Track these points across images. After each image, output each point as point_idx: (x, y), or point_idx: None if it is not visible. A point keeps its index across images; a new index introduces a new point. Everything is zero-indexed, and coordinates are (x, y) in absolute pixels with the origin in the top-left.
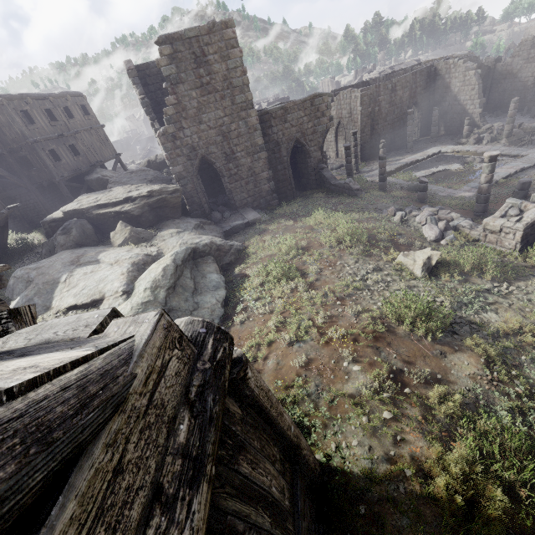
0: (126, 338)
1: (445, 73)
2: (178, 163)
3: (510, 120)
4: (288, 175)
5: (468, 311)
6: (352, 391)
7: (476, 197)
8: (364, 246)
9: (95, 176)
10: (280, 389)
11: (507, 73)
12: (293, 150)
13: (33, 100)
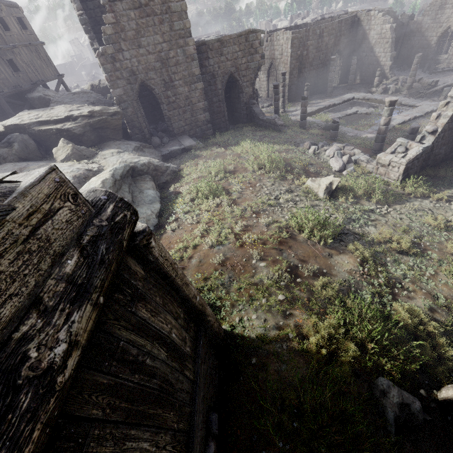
0: (10, 180)
1: (366, 24)
2: (118, 86)
3: (412, 74)
4: (222, 107)
5: (354, 225)
6: (257, 281)
7: (376, 137)
8: (281, 171)
9: (37, 95)
10: (200, 280)
11: (417, 31)
12: (228, 85)
13: None
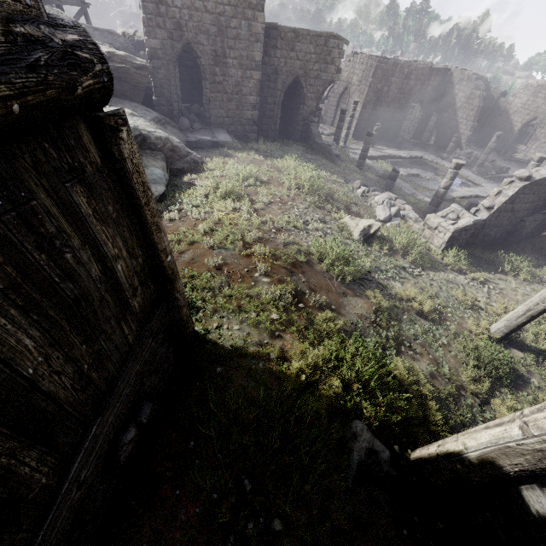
0: None
1: (458, 83)
2: (156, 36)
3: (487, 151)
4: (276, 113)
5: (381, 275)
6: (253, 294)
7: (431, 199)
8: (320, 198)
9: None
10: (185, 277)
11: (505, 110)
12: (291, 91)
13: None
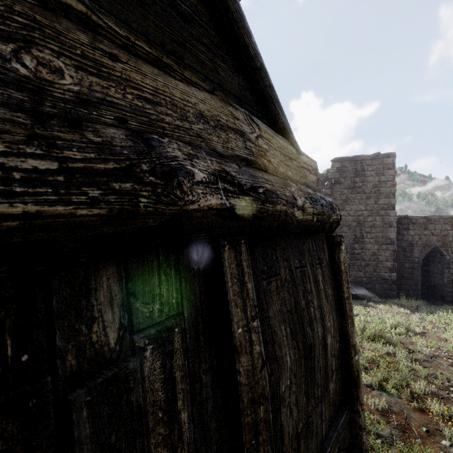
0: None
1: None
2: None
3: None
4: (416, 275)
5: None
6: None
7: None
8: None
9: None
10: None
11: None
12: (428, 259)
13: None
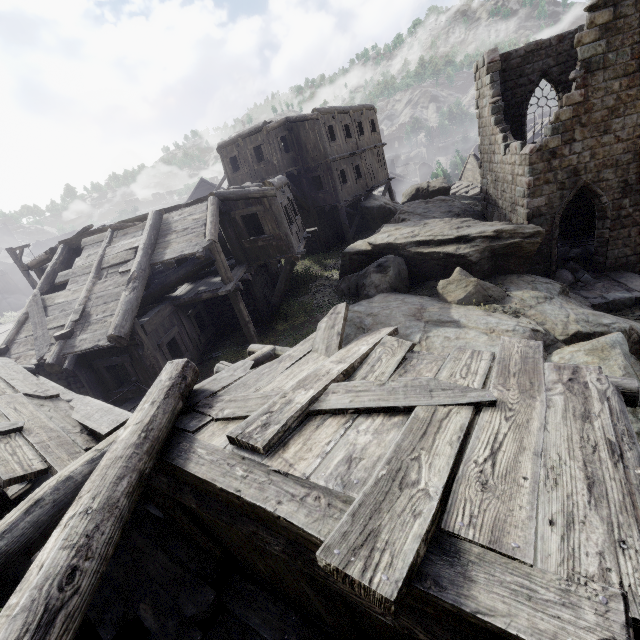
0: None
1: None
2: (541, 193)
3: None
4: None
5: None
6: None
7: None
8: None
9: (378, 203)
10: None
11: None
12: None
13: (337, 114)
